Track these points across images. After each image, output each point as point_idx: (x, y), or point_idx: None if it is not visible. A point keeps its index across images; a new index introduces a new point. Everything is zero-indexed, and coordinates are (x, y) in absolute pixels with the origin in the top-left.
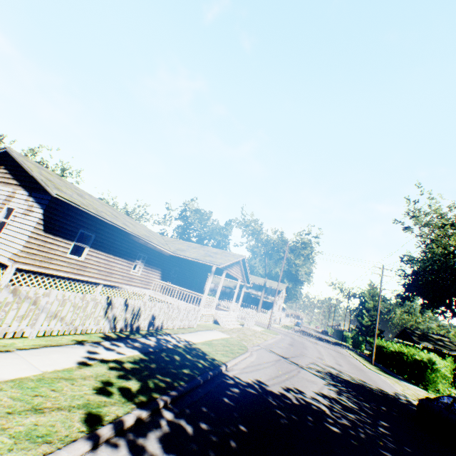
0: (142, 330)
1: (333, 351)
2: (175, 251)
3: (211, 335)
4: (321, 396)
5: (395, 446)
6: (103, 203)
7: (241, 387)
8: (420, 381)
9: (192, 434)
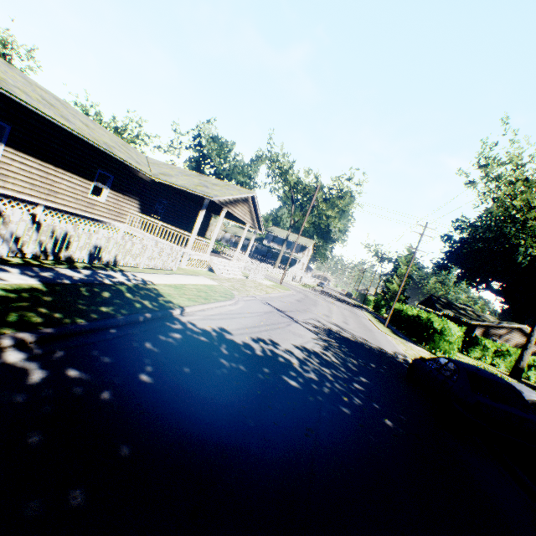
0: (81, 263)
1: (348, 312)
2: (156, 175)
3: (191, 280)
4: (300, 350)
5: (362, 402)
6: (37, 85)
7: (188, 334)
8: (427, 344)
9: (33, 382)
